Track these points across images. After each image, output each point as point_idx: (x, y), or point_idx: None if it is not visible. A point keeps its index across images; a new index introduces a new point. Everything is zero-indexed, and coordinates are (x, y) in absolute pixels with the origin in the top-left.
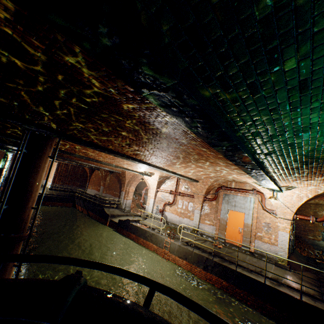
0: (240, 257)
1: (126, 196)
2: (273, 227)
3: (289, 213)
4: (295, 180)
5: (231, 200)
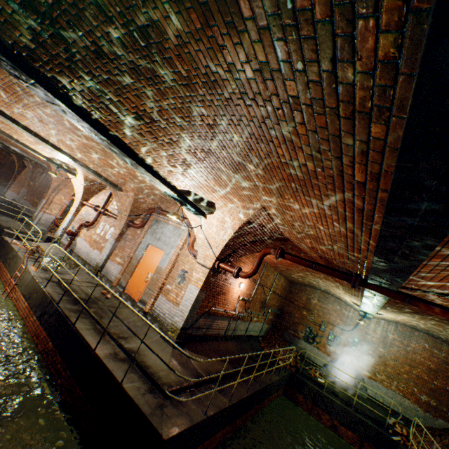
0: (121, 315)
1: (47, 207)
2: (188, 278)
3: (212, 257)
4: (173, 164)
5: (158, 230)
